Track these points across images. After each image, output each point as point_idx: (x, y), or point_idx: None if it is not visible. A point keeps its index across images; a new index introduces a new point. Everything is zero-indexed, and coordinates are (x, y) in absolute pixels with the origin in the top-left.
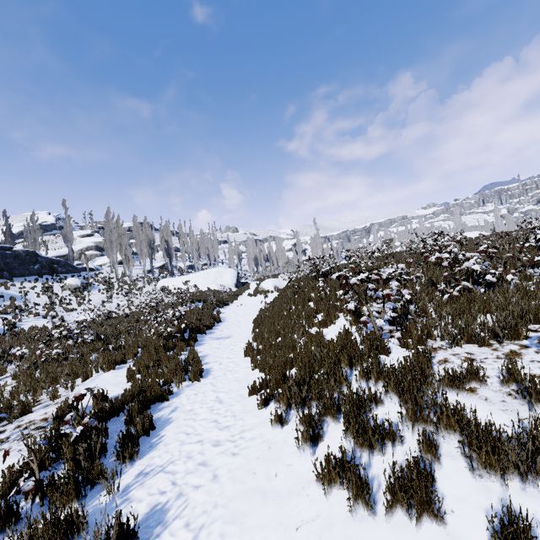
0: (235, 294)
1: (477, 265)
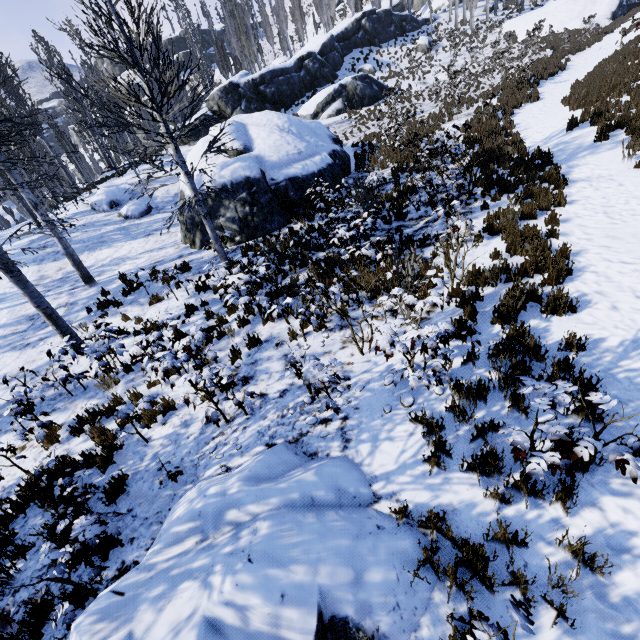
0: (602, 32)
1: None
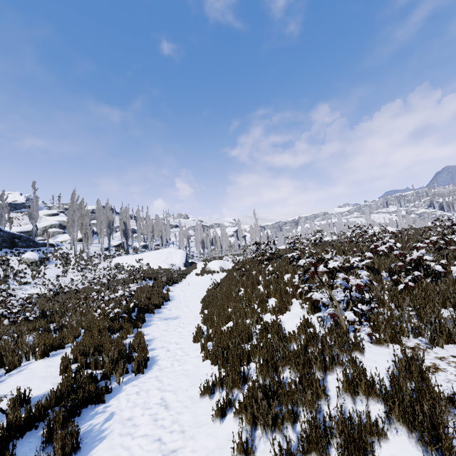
0: (184, 272)
1: (429, 256)
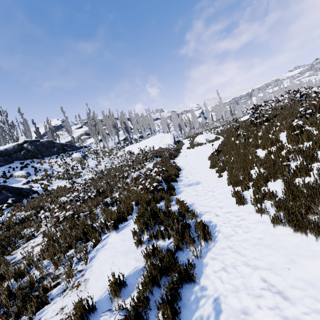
0: (177, 149)
1: None
